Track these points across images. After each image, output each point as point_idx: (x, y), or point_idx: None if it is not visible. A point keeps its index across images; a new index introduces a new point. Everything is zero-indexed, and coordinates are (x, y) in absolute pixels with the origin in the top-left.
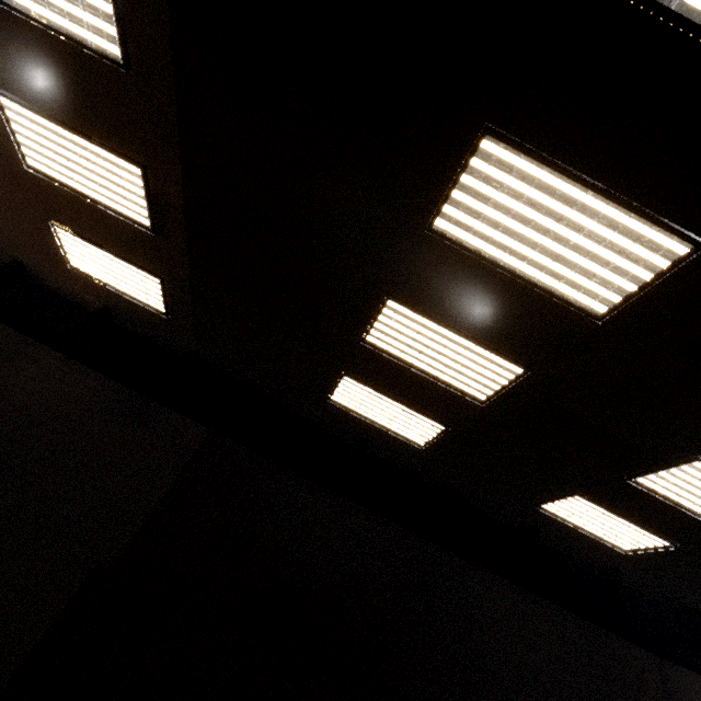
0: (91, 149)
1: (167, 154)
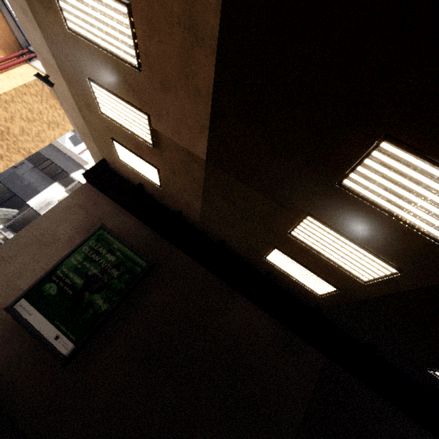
0: (360, 251)
1: (434, 276)
